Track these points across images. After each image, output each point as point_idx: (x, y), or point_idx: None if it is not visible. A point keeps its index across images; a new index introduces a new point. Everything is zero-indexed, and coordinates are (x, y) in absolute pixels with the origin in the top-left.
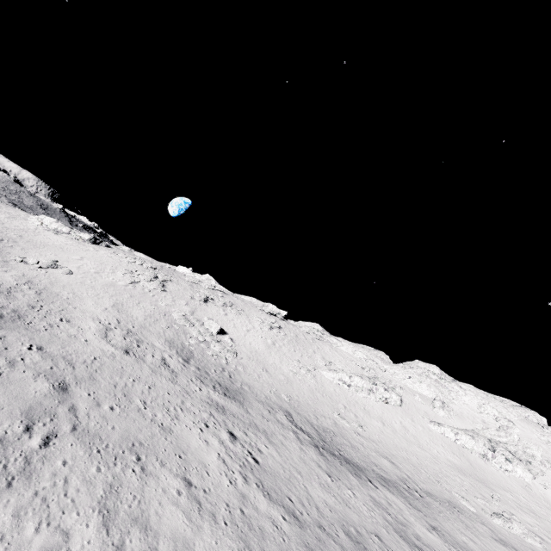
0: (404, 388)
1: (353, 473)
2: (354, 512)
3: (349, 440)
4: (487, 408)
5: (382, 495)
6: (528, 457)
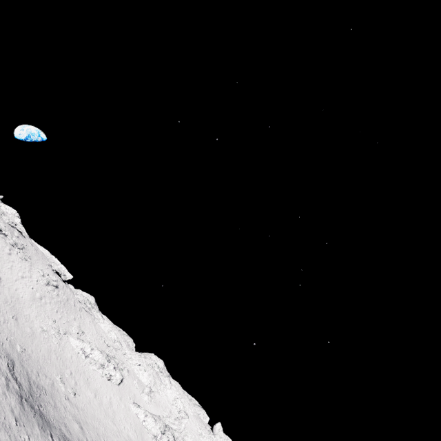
0: (130, 372)
1: (40, 426)
2: None
3: (56, 401)
4: (178, 402)
5: None
6: None
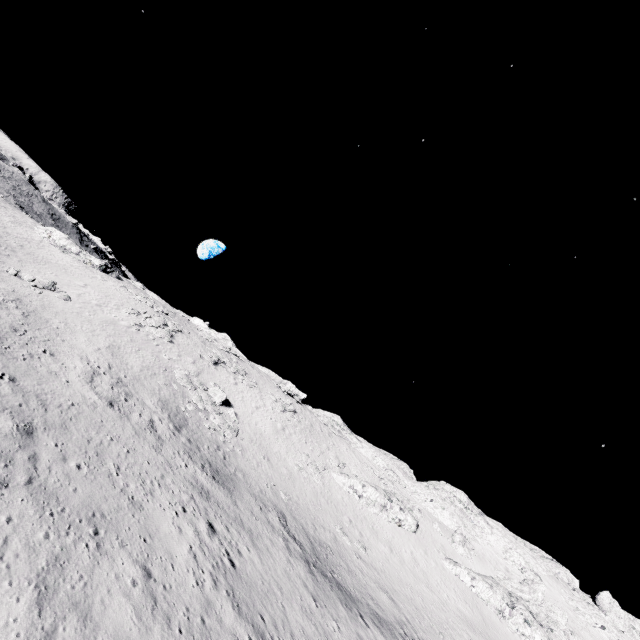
0: (423, 512)
1: (343, 603)
2: None
3: (348, 562)
4: (514, 554)
5: (372, 636)
6: (550, 623)
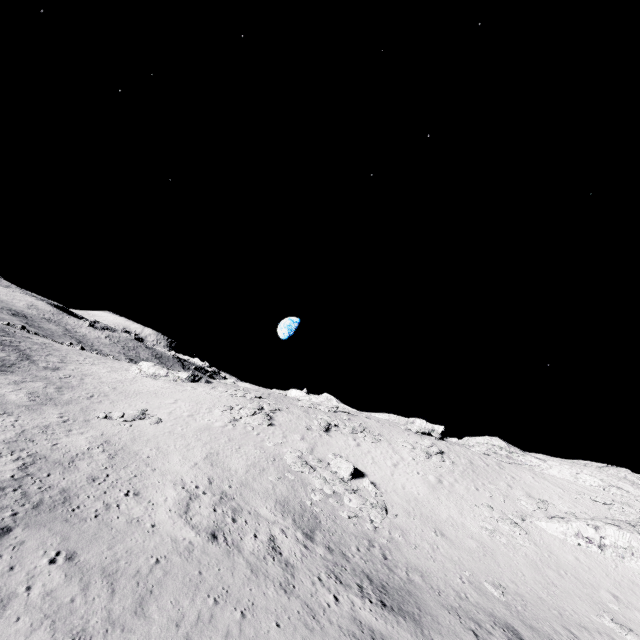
0: None
1: None
2: None
3: None
4: None
5: None
6: None
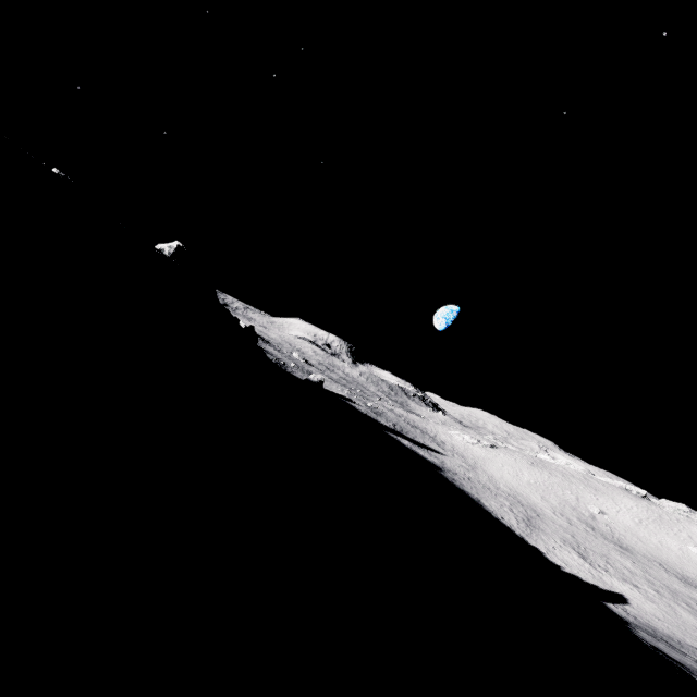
0: None
1: None
2: (694, 596)
3: None
4: None
5: None
6: None
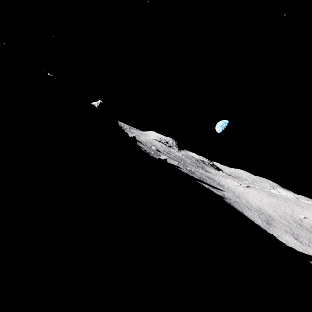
0: None
1: None
2: None
3: None
4: None
5: None
6: None
